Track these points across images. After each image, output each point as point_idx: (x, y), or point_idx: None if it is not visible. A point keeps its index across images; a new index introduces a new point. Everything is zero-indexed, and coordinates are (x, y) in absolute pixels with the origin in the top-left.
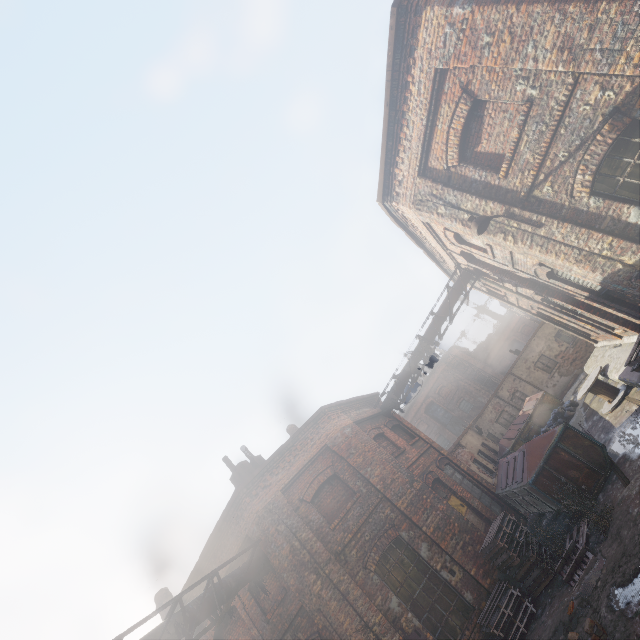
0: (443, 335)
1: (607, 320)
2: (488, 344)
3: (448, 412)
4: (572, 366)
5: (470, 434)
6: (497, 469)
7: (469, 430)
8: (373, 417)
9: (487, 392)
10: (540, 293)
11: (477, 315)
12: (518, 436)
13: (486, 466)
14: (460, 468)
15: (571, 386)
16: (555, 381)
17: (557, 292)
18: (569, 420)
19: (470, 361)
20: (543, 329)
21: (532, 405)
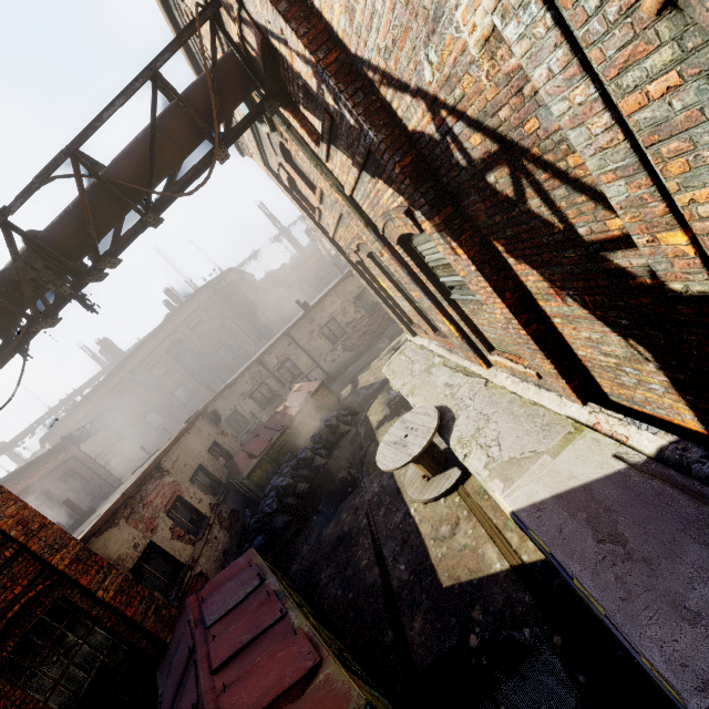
0: (120, 251)
1: (544, 352)
2: (279, 276)
3: (201, 356)
4: (360, 341)
5: (197, 429)
6: (217, 504)
7: (200, 419)
8: None
9: (257, 339)
10: (428, 212)
11: (277, 237)
12: (265, 454)
13: (196, 508)
14: (95, 598)
15: (351, 365)
16: (336, 355)
17: (474, 227)
18: (341, 438)
19: (249, 295)
20: (346, 284)
21: (300, 401)
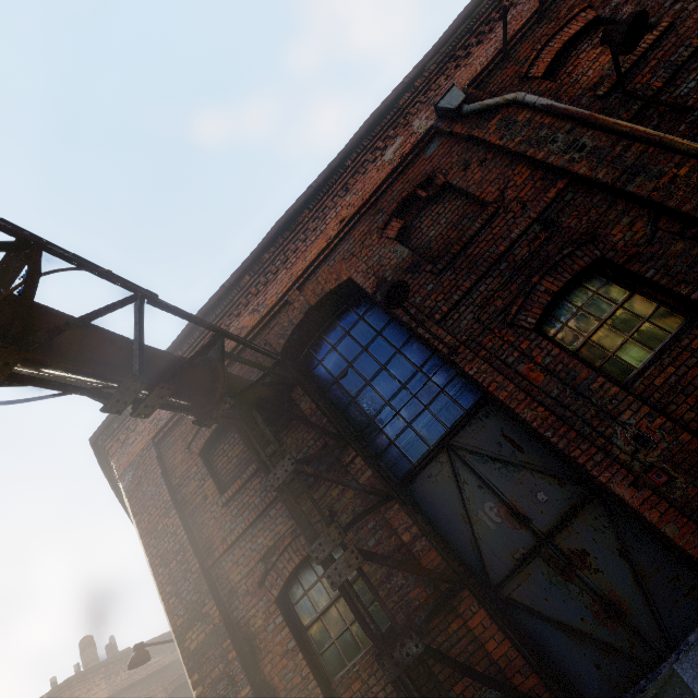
0: None
1: None
2: None
3: None
4: None
5: None
6: None
7: None
8: (157, 672)
9: None
10: None
11: None
12: None
13: None
14: None
15: None
16: None
17: None
18: None
19: None
20: None
21: None
